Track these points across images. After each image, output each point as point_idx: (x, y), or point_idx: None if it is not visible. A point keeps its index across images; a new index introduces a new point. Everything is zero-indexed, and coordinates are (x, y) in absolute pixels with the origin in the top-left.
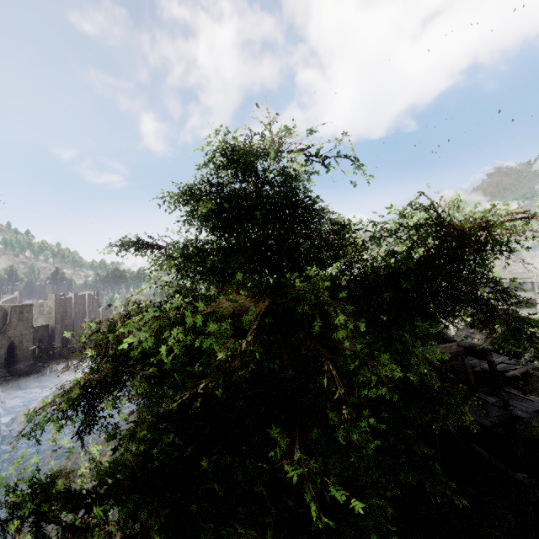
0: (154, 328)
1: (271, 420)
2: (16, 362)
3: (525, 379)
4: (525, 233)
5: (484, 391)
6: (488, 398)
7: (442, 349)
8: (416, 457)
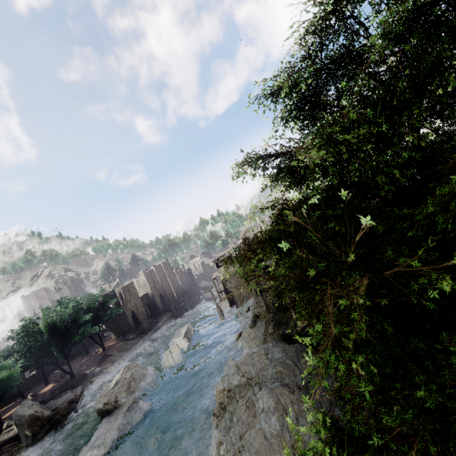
0: (291, 245)
1: None
2: (140, 324)
3: None
4: None
5: None
6: None
7: None
8: None
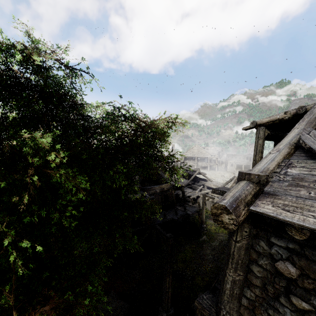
0: None
1: (44, 227)
2: None
3: (197, 199)
4: (172, 129)
5: (179, 204)
6: (179, 208)
7: (163, 186)
8: (144, 238)
